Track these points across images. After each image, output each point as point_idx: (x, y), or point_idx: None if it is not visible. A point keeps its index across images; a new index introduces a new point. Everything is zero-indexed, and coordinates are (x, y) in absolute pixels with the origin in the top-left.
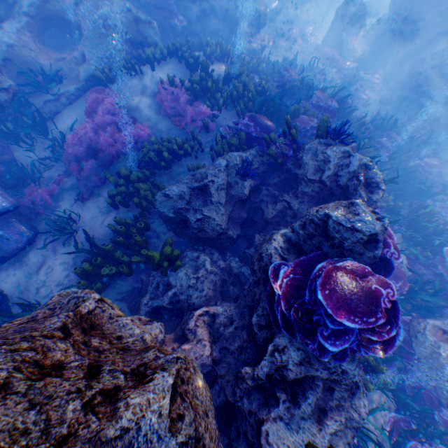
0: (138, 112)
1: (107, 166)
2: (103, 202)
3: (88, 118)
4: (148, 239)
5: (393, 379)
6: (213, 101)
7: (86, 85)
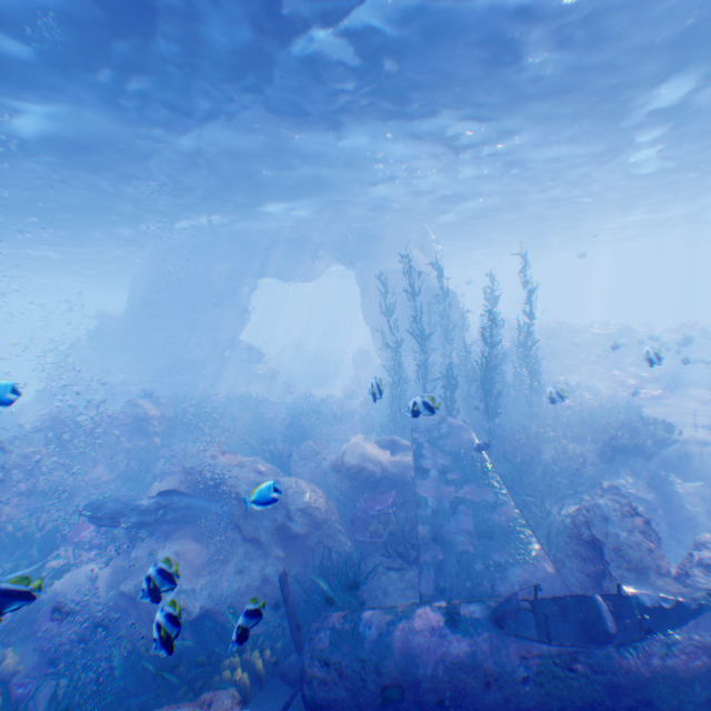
0: None
1: None
2: None
3: None
4: None
5: None
6: None
7: None
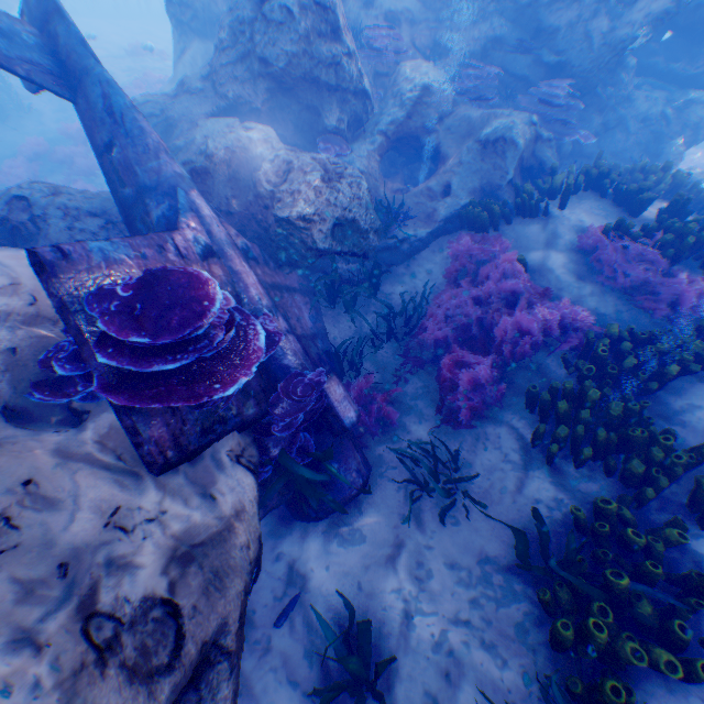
0: (544, 275)
1: (498, 367)
2: (506, 439)
3: (449, 278)
4: (674, 567)
5: None
6: None
7: (442, 226)
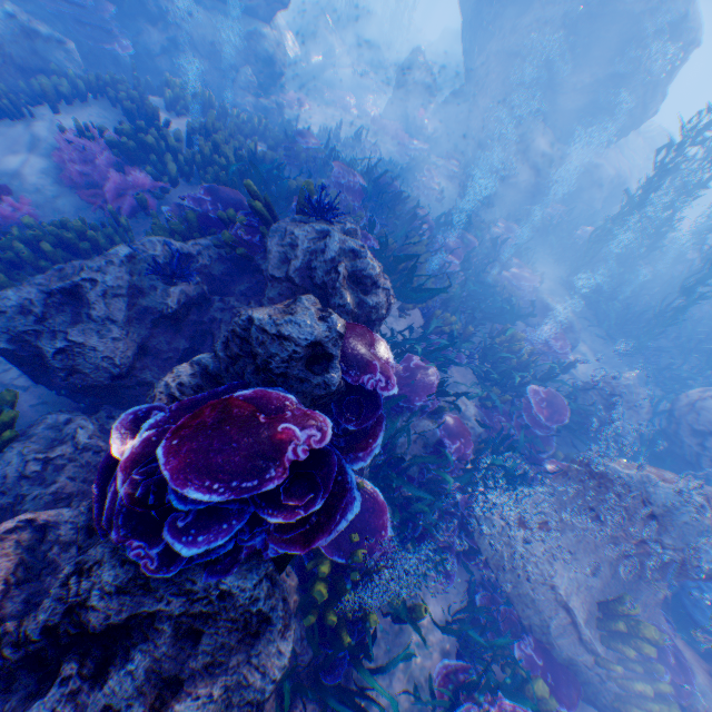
0: (20, 180)
1: None
2: None
3: None
4: None
5: (460, 601)
6: (160, 167)
7: None
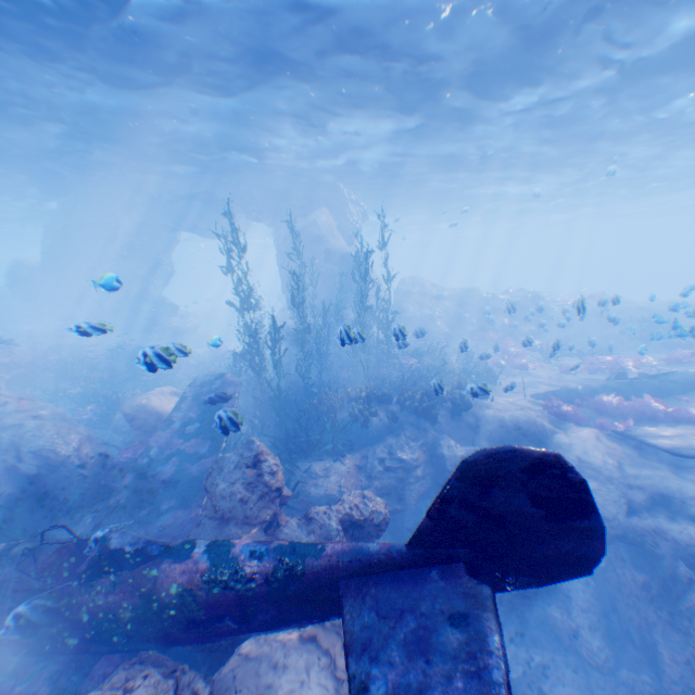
0: None
1: None
2: None
3: None
4: None
5: None
6: None
7: None
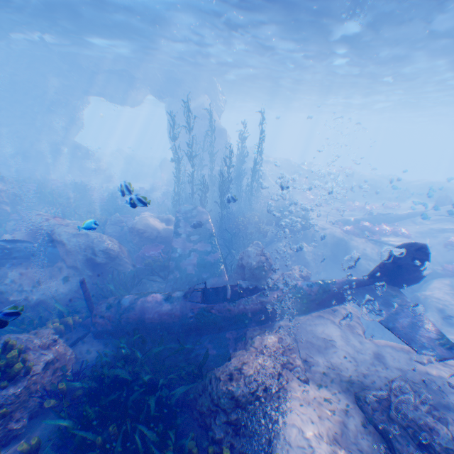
0: None
1: None
2: None
3: None
4: None
5: None
6: None
7: None
